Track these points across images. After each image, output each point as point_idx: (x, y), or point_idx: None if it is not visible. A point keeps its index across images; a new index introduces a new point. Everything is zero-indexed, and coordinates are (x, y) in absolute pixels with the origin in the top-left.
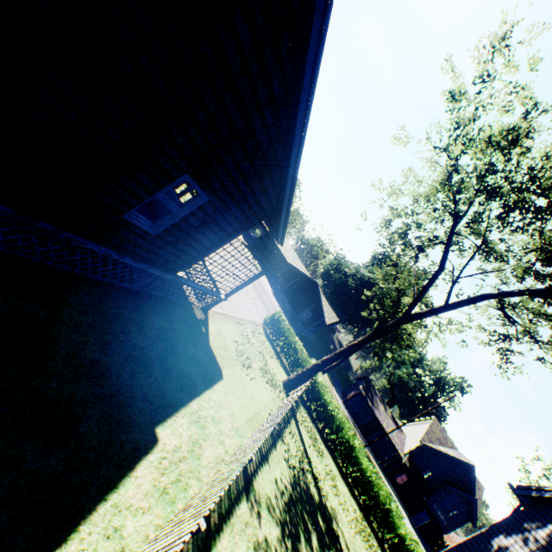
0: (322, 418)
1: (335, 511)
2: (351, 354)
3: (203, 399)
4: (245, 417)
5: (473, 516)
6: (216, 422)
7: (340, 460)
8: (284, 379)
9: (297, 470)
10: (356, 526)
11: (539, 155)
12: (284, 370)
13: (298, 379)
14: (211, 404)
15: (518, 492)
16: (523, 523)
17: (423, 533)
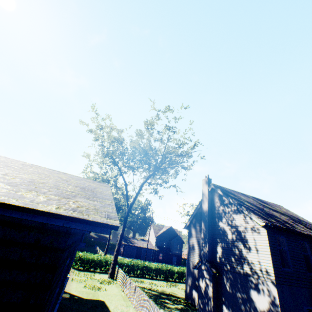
0: (130, 271)
1: (162, 289)
2: (110, 234)
3: (113, 311)
4: (122, 300)
5: (182, 240)
6: (123, 311)
7: (146, 276)
8: (108, 276)
9: (146, 294)
10: (168, 285)
11: (130, 145)
12: (102, 273)
13: (114, 268)
14: (116, 310)
15: (185, 228)
16: (190, 233)
17: (178, 263)
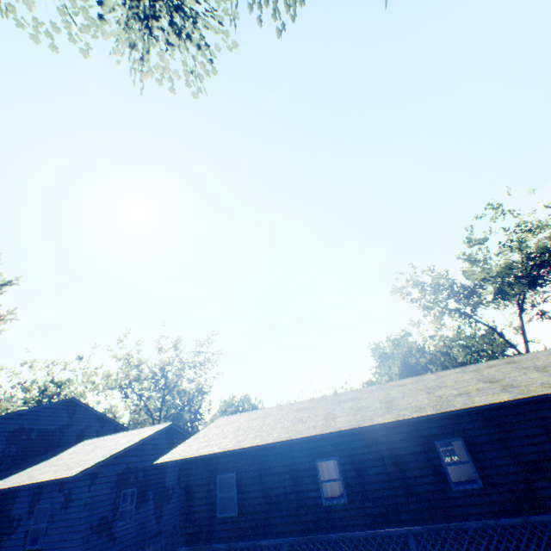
0: None
1: None
2: None
3: None
4: None
5: None
6: None
7: None
8: None
9: None
10: None
11: (471, 281)
12: None
13: None
14: None
15: None
16: None
17: None
